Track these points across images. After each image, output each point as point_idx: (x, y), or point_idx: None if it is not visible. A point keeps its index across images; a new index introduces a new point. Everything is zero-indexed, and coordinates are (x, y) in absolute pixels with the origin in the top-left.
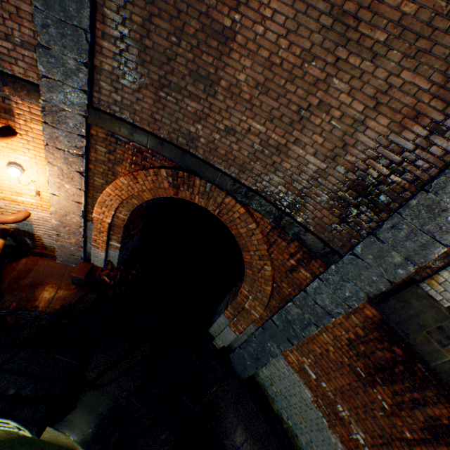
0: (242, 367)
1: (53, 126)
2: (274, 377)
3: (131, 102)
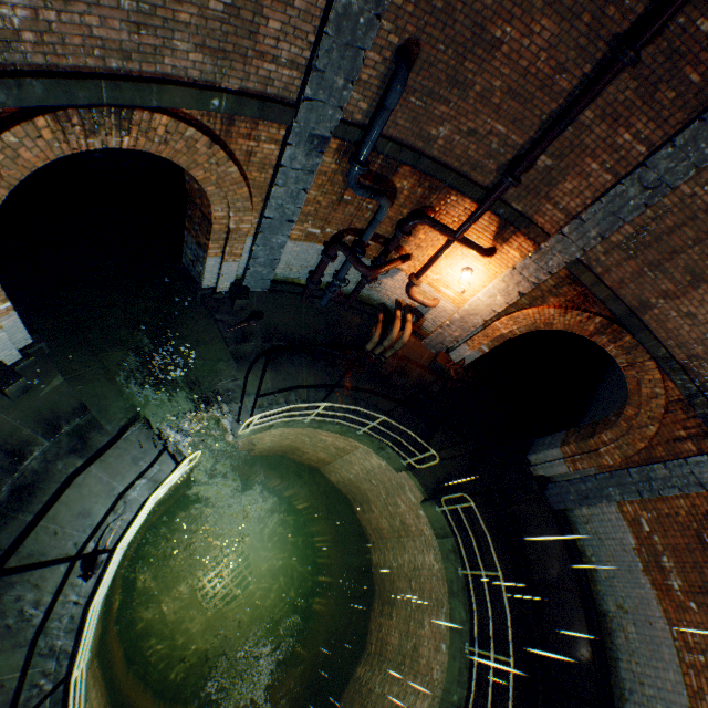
0: (558, 499)
1: (533, 261)
2: (593, 518)
3: (610, 264)
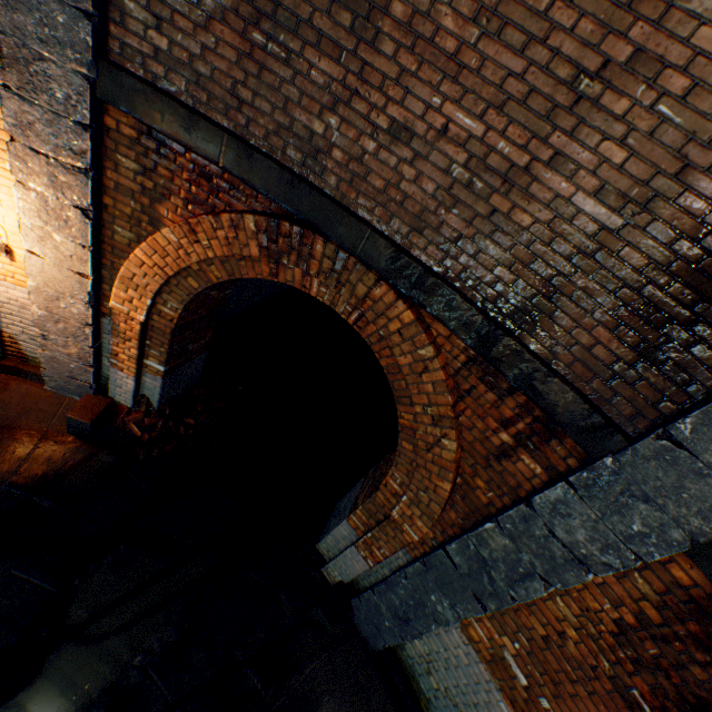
0: (373, 628)
1: (21, 97)
2: (436, 659)
3: (189, 54)
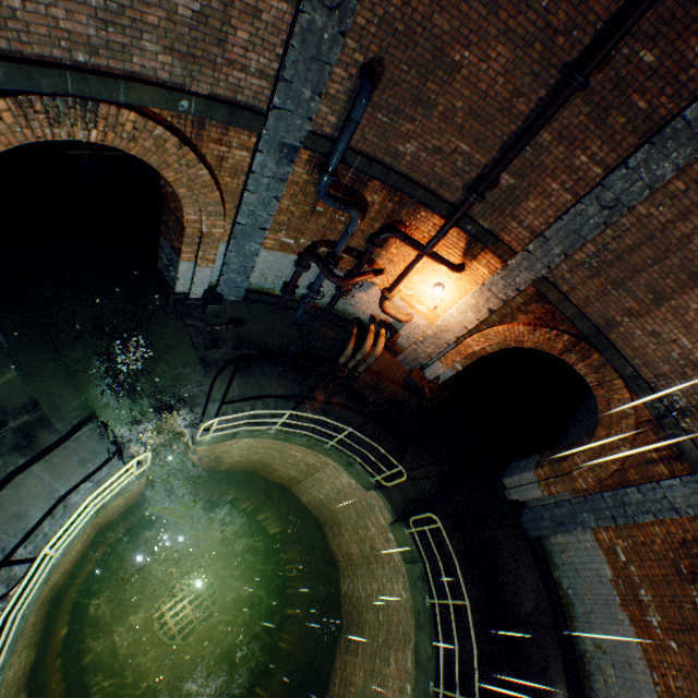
0: (533, 525)
1: (501, 277)
2: (569, 546)
3: (575, 282)
